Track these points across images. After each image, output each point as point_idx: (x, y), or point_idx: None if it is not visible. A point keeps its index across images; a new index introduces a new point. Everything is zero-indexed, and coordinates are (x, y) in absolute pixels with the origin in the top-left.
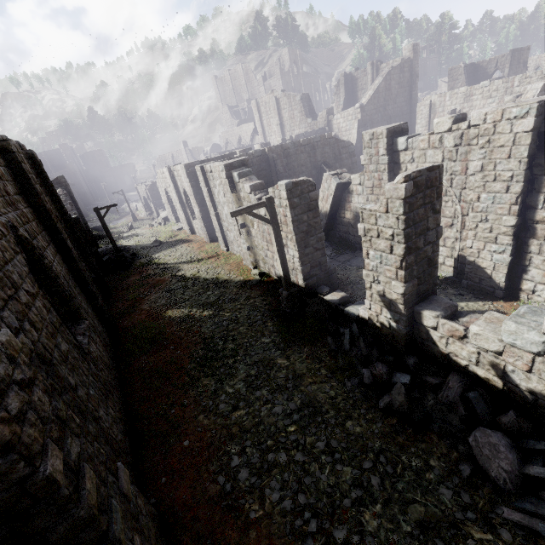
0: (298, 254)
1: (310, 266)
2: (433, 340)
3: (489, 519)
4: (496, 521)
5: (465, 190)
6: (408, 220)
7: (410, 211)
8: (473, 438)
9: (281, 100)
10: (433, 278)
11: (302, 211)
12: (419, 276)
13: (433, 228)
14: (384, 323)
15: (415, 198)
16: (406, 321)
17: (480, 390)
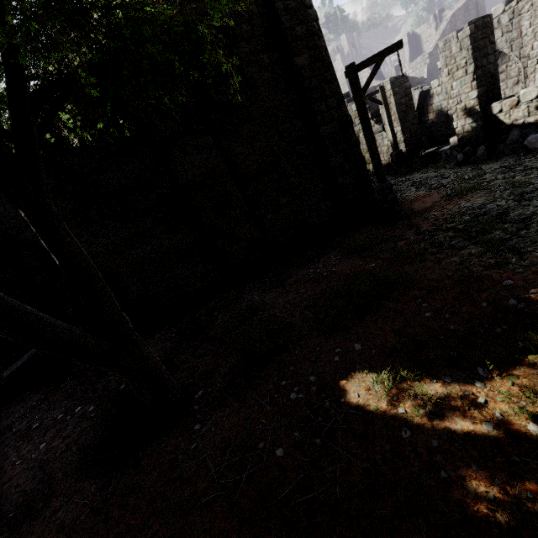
0: (400, 127)
1: (409, 137)
2: (501, 120)
3: (533, 157)
4: (536, 156)
5: (522, 48)
6: (474, 48)
7: (474, 43)
8: (526, 141)
9: None
10: (497, 89)
11: (401, 97)
12: (486, 85)
13: (492, 54)
14: (468, 130)
15: (477, 35)
16: (482, 116)
17: (532, 127)
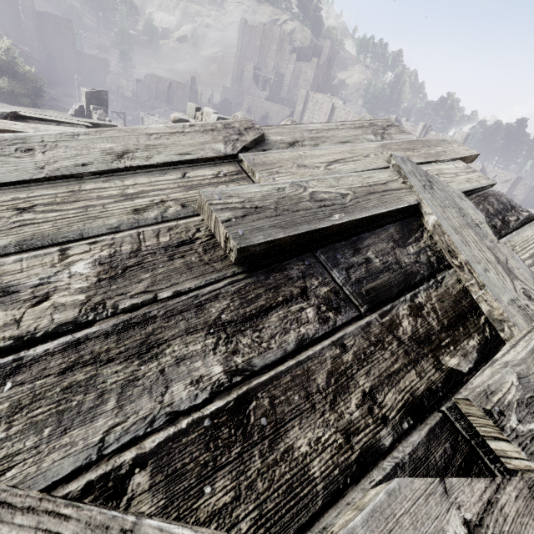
0: None
1: None
2: None
3: None
4: None
5: None
6: None
7: None
8: None
9: (337, 110)
10: None
11: None
12: None
13: None
14: None
15: None
16: None
17: None
